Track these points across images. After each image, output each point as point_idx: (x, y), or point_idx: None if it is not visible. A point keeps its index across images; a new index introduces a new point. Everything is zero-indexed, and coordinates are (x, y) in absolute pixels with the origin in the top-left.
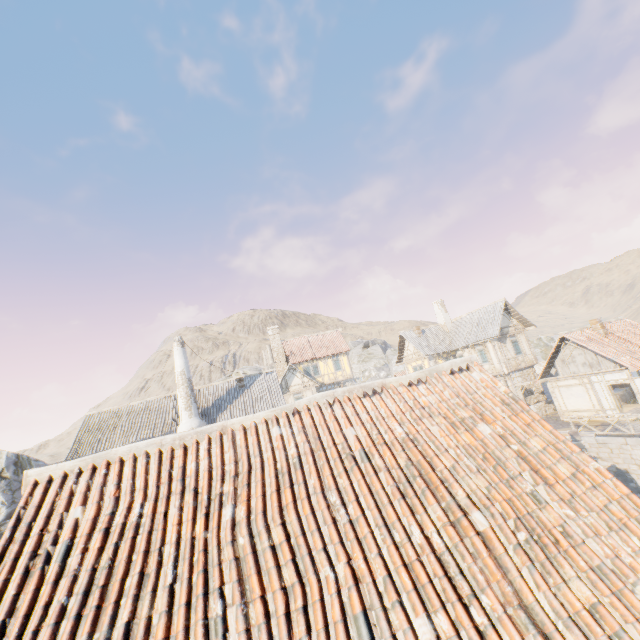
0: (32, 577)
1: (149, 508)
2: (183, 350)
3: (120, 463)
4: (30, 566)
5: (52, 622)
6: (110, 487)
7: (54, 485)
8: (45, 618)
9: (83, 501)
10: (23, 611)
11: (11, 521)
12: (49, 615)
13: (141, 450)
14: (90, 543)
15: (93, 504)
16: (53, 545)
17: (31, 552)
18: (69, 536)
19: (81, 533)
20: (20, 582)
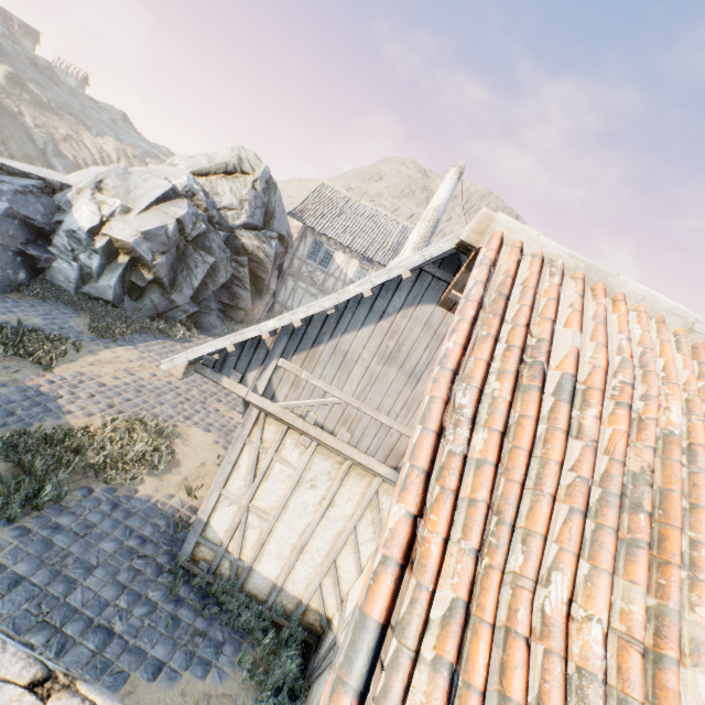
0: (519, 391)
1: (697, 431)
2: (456, 183)
3: (626, 307)
4: (518, 371)
5: (580, 509)
6: (612, 335)
7: (524, 263)
8: (557, 486)
9: (580, 327)
10: (526, 444)
11: (480, 273)
12: (560, 485)
13: (657, 311)
14: (601, 410)
15: (600, 346)
16: (546, 364)
17: (519, 350)
18: (573, 371)
19: (584, 380)
20: (512, 388)
